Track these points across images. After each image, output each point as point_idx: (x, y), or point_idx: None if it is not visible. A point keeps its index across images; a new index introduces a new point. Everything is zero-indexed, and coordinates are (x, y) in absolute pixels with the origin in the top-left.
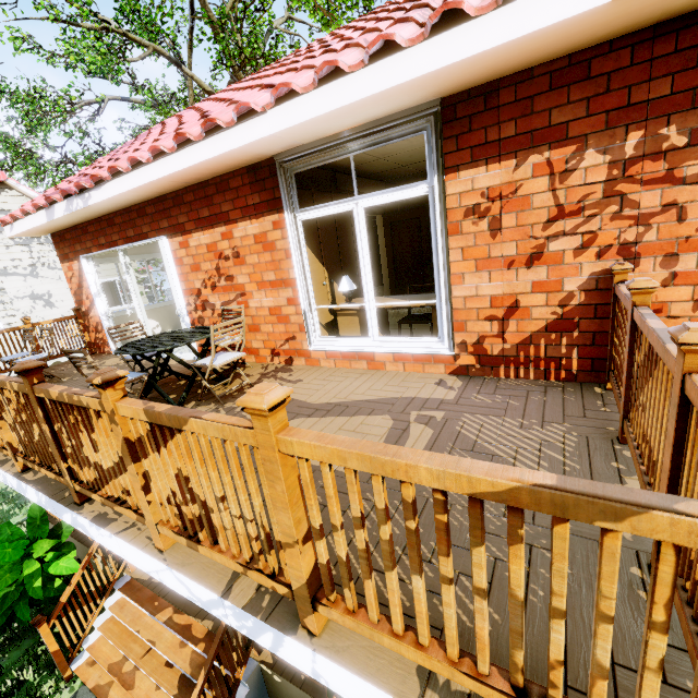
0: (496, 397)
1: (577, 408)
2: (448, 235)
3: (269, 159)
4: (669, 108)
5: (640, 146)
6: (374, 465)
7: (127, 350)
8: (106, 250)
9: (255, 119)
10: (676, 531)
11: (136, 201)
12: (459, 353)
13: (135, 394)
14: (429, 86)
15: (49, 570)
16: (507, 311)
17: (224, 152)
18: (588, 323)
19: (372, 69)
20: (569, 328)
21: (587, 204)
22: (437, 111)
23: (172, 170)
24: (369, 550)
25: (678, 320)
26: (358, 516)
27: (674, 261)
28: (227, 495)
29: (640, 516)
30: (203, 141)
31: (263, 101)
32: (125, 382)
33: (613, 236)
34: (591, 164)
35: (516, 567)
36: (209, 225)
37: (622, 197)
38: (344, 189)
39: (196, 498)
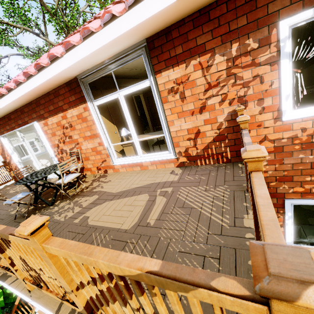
0: (196, 176)
1: (230, 176)
2: (163, 103)
3: (75, 78)
4: (247, 30)
5: (238, 50)
6: (82, 259)
7: (20, 182)
8: (10, 132)
9: (59, 60)
10: (212, 299)
11: (18, 106)
12: (179, 157)
13: (27, 203)
14: (136, 34)
15: (6, 291)
16: (195, 135)
17: (48, 78)
18: (231, 135)
19: (106, 29)
20: (223, 139)
21: (220, 80)
22: (145, 45)
23: (27, 90)
24: (103, 293)
25: (269, 128)
26: (90, 280)
27: (262, 102)
28: (41, 268)
29: (195, 291)
30: (37, 74)
31: (61, 51)
32: (20, 199)
33: (234, 94)
34: (218, 61)
35: (158, 306)
36: (55, 113)
37: (235, 75)
38: (120, 85)
39: (32, 269)
